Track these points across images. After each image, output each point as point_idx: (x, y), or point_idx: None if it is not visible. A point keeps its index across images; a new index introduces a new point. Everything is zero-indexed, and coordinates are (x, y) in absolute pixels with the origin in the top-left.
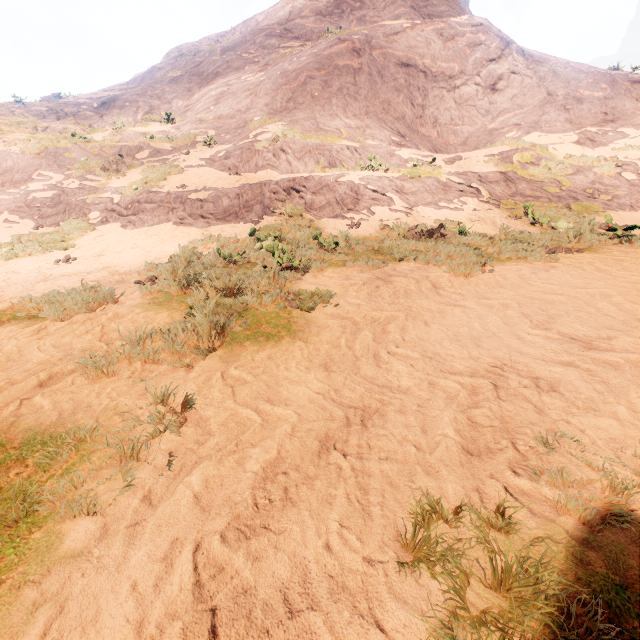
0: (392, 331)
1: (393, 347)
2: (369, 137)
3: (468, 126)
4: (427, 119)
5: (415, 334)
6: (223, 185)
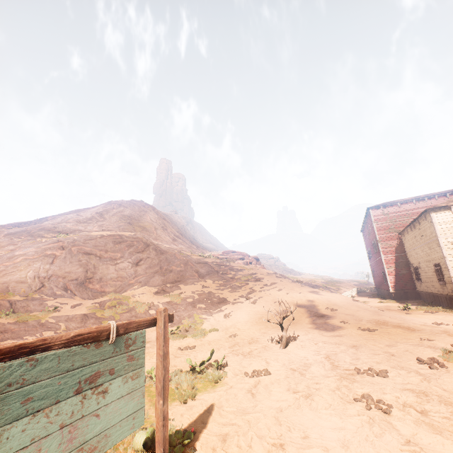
0: None
1: None
2: (39, 292)
3: (120, 281)
4: (95, 279)
5: None
6: None
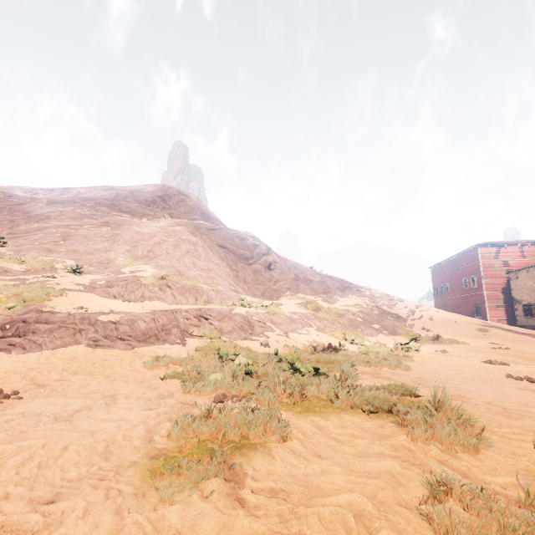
0: (475, 397)
1: (500, 403)
2: (218, 284)
3: (262, 285)
4: (240, 278)
5: (487, 396)
6: (131, 309)
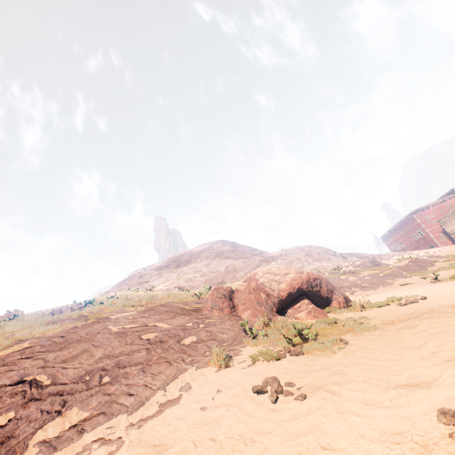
0: None
1: None
2: None
3: None
4: None
5: None
6: (404, 263)
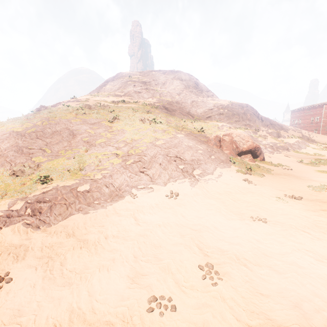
0: None
1: None
2: None
3: None
4: None
5: None
6: (293, 141)
